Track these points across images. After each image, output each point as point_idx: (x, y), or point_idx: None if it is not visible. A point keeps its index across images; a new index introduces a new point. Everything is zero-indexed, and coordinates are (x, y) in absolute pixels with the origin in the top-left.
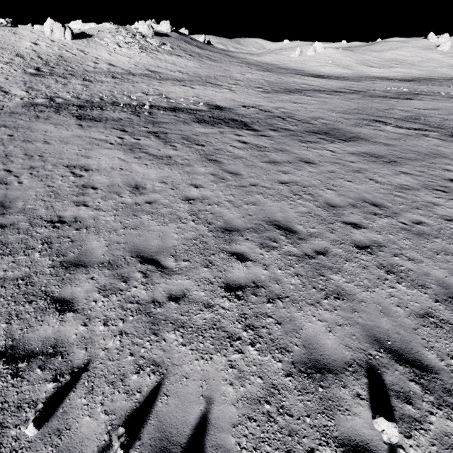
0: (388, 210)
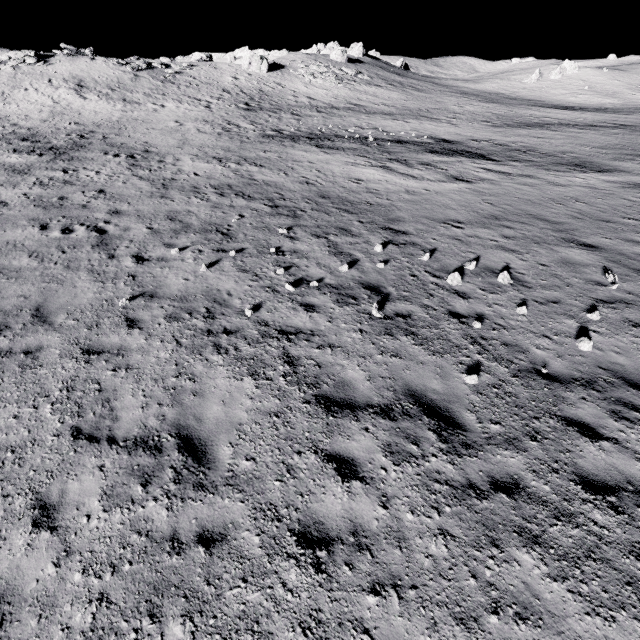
0: (638, 217)
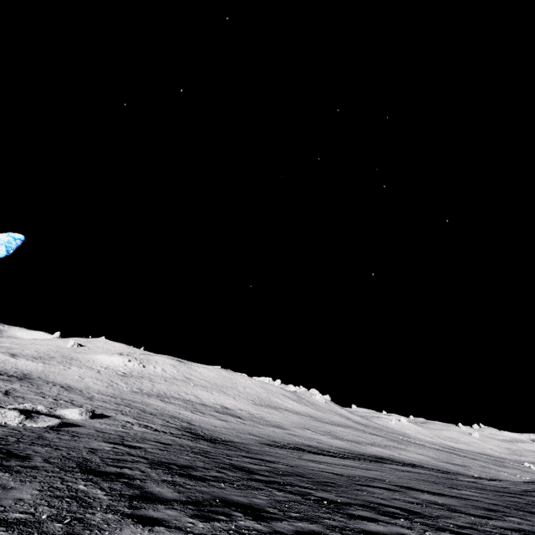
0: None
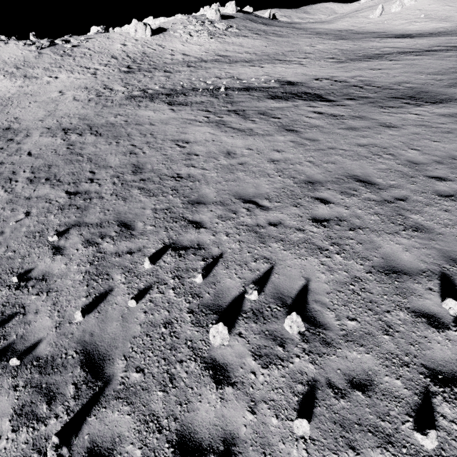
0: None
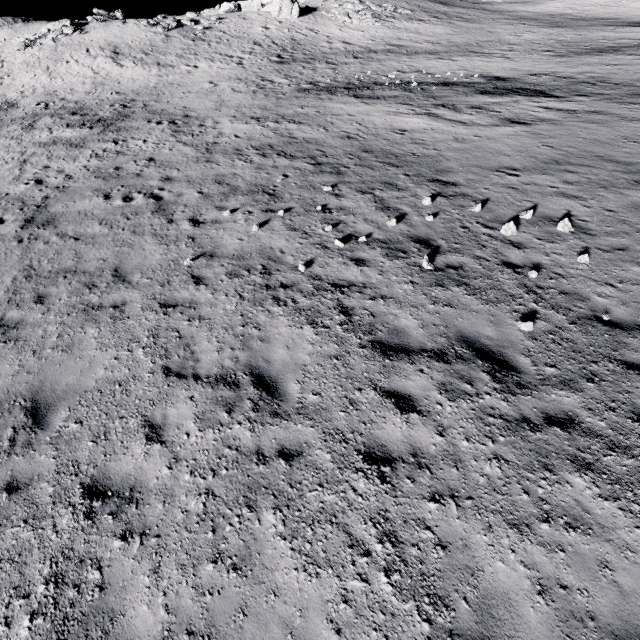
0: None
